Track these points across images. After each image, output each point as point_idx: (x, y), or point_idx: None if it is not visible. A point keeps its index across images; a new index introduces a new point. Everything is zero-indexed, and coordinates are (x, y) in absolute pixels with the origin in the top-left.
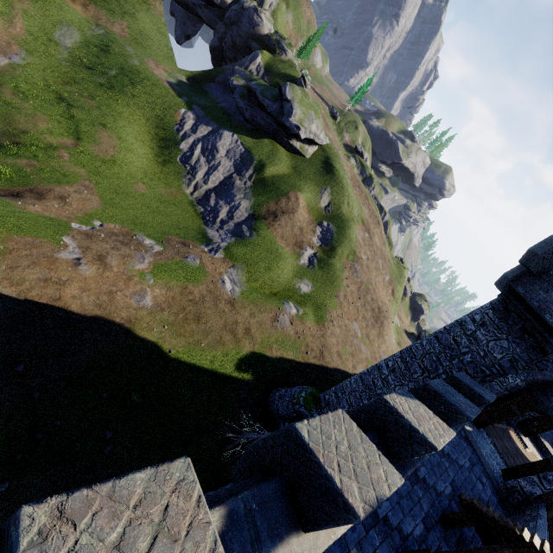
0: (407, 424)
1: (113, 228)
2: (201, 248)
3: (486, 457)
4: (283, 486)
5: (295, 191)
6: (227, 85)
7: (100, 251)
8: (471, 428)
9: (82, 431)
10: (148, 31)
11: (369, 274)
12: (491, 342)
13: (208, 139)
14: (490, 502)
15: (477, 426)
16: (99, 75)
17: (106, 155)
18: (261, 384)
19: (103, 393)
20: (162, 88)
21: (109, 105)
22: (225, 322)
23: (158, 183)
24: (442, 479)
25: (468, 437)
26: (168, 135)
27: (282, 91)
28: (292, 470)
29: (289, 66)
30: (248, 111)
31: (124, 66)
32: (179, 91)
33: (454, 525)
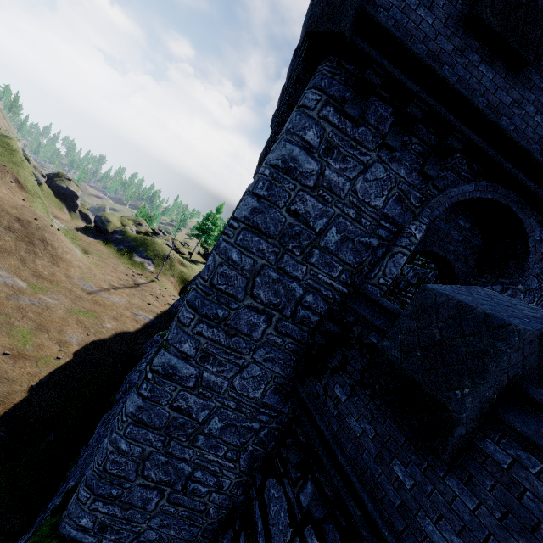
0: None
1: None
2: None
3: None
4: None
5: None
6: None
7: None
8: None
9: None
10: None
11: None
12: (358, 181)
13: None
14: None
15: None
16: None
17: None
18: None
19: None
20: None
21: None
22: None
23: None
24: None
25: None
26: None
27: None
28: None
29: None
30: None
31: None
32: None
33: None
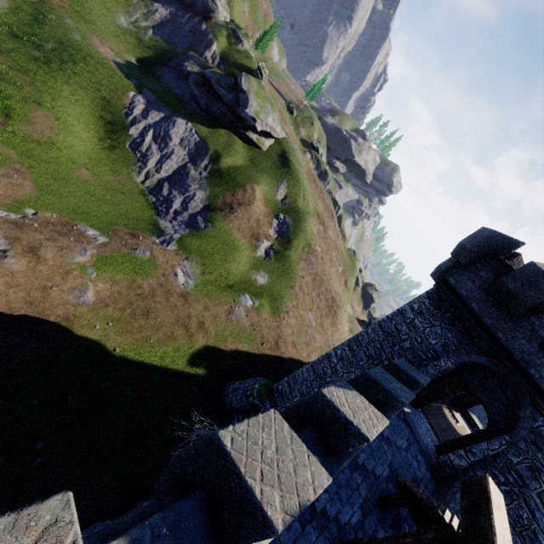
0: (342, 417)
1: (50, 217)
2: (152, 239)
3: (422, 435)
4: (203, 501)
5: (251, 183)
6: (181, 71)
7: (32, 243)
8: (409, 409)
9: (6, 444)
10: (91, 4)
11: (323, 265)
12: (427, 329)
13: (160, 126)
14: (424, 478)
15: (415, 407)
16: (33, 47)
17: (42, 137)
18: (215, 378)
19: (33, 400)
20: (108, 68)
21: (45, 82)
22: (178, 316)
23: (104, 170)
24: (381, 463)
25: (407, 418)
26: (116, 119)
27: (238, 81)
28: (213, 482)
29: (245, 57)
30: (203, 100)
31: (63, 40)
32: (127, 72)
33: (389, 507)
